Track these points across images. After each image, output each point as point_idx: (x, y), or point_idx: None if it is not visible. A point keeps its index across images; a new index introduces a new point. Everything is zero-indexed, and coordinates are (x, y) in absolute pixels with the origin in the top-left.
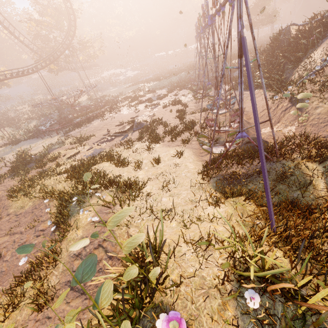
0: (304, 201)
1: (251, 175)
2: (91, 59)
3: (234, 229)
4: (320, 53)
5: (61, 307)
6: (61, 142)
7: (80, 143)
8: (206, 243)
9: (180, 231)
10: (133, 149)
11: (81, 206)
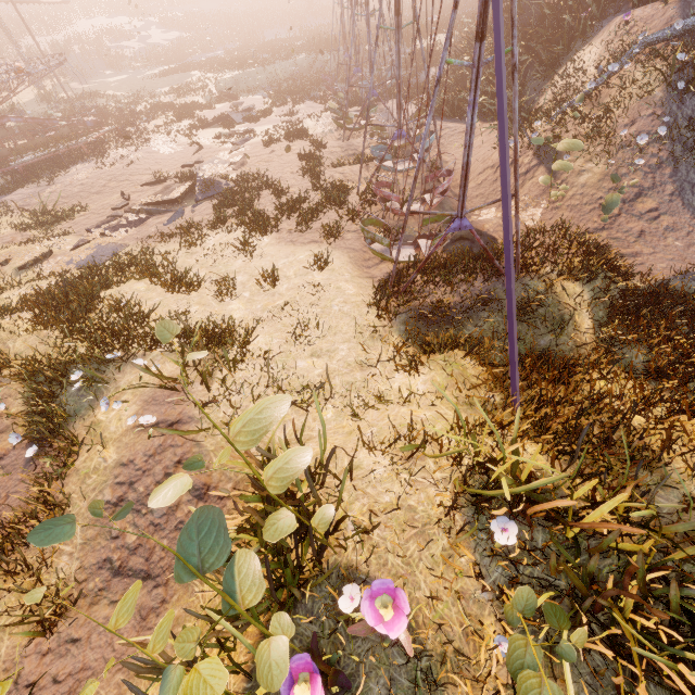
0: (557, 352)
1: (471, 306)
2: None
3: (457, 415)
4: (595, 52)
5: (100, 614)
6: None
7: (47, 229)
8: (412, 447)
9: (345, 427)
10: (205, 249)
11: (98, 393)
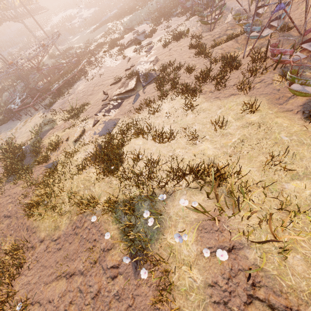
0: None
1: None
2: None
3: None
4: None
5: None
6: (50, 121)
7: (77, 117)
8: None
9: None
10: (163, 113)
11: (159, 221)
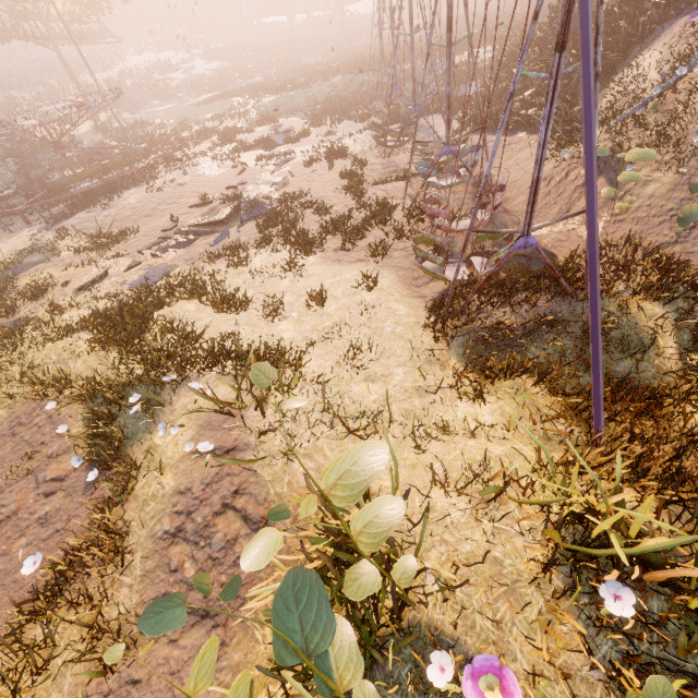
0: (637, 380)
1: (536, 329)
2: (93, 13)
3: (539, 453)
4: (657, 56)
5: (160, 654)
6: (47, 247)
7: (103, 251)
8: (494, 490)
9: (406, 459)
10: (251, 269)
11: (154, 415)
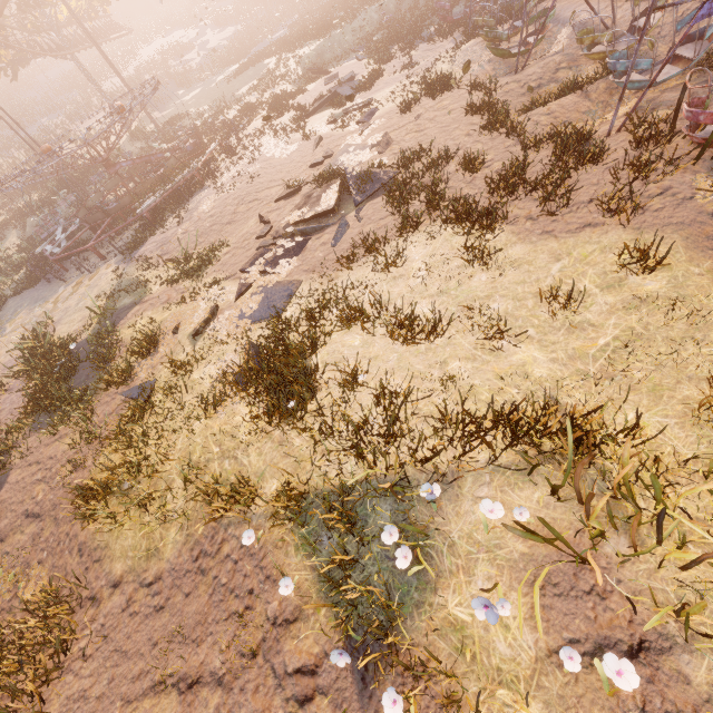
0: None
1: None
2: (99, 3)
3: None
4: None
5: None
6: (134, 284)
7: (197, 277)
8: None
9: None
10: (410, 269)
11: (421, 555)
